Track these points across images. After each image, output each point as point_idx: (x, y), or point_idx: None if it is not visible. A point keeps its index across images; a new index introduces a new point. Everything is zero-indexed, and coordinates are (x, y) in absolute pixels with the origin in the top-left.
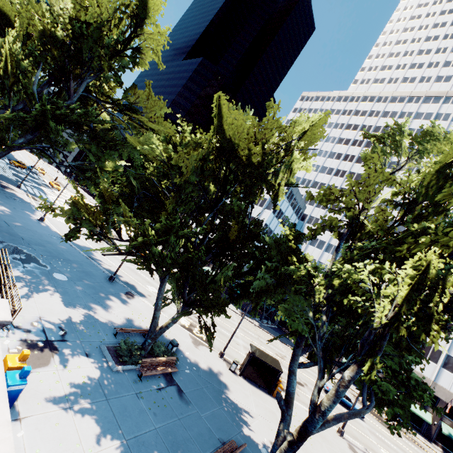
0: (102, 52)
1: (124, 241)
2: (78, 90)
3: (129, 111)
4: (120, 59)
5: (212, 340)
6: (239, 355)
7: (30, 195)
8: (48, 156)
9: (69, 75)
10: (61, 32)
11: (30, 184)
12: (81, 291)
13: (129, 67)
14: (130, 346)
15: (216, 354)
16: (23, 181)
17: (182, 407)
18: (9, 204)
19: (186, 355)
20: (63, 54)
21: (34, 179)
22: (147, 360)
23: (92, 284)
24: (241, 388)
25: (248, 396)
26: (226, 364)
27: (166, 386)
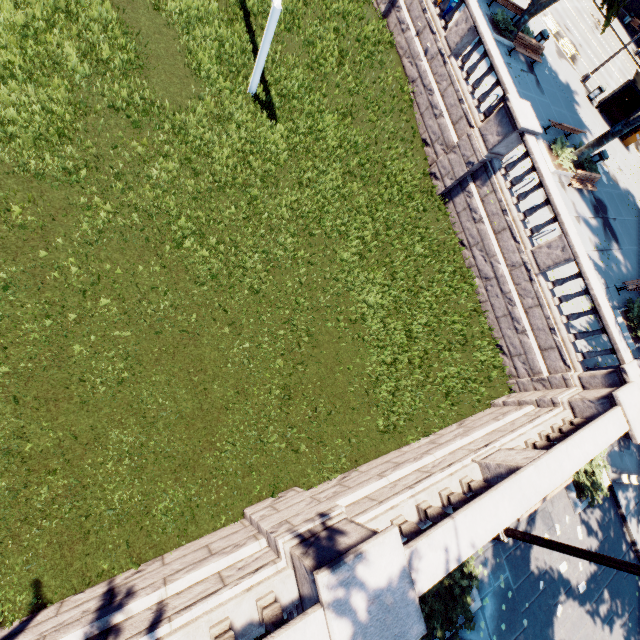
0: None
1: None
2: None
3: None
4: None
5: (577, 64)
6: (603, 95)
7: None
8: None
9: None
10: None
11: None
12: None
13: None
14: (505, 20)
15: (577, 77)
16: None
17: (537, 92)
18: None
19: (547, 60)
20: None
21: None
22: (521, 36)
23: None
24: (591, 116)
25: (596, 125)
26: (585, 92)
27: (527, 72)
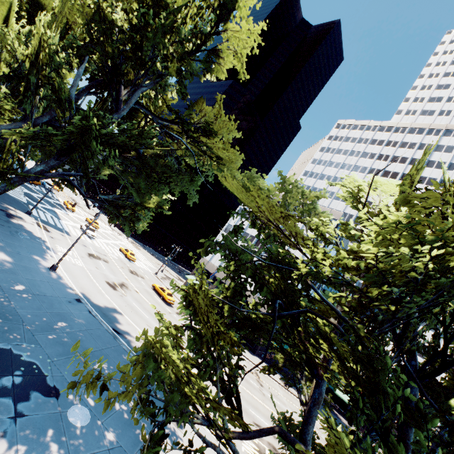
0: (172, 50)
1: (252, 438)
2: (129, 101)
3: (198, 133)
4: (188, 63)
5: None
6: None
7: (41, 224)
8: (74, 186)
9: (121, 78)
10: (121, 14)
11: (43, 206)
12: (113, 451)
13: (197, 75)
14: None
15: None
16: (34, 206)
17: None
18: (12, 247)
19: None
20: (118, 47)
21: (47, 198)
22: None
23: (127, 410)
24: None
25: None
26: None
27: None
